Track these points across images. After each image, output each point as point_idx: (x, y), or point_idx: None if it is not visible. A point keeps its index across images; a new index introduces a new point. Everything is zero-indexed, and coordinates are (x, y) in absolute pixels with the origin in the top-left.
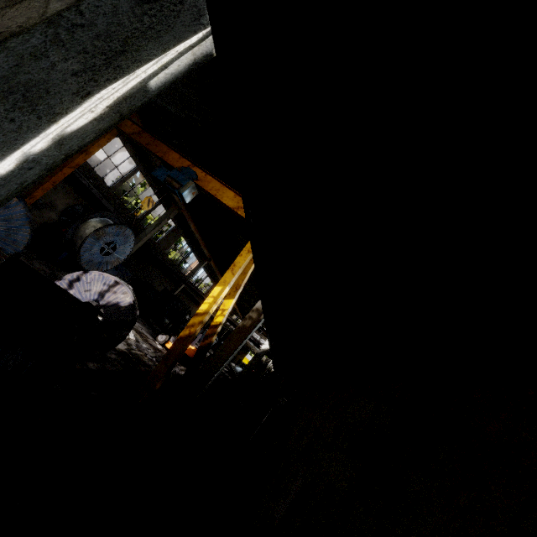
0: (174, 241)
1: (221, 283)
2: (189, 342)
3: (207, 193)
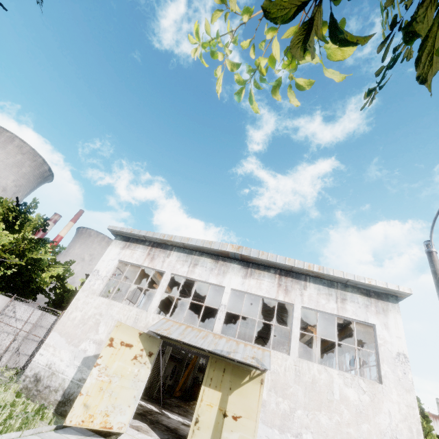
0: None
1: None
2: None
3: None
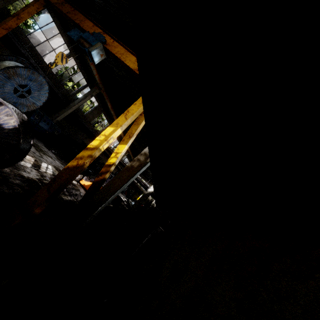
0: (97, 115)
1: (113, 124)
2: (76, 173)
3: (113, 55)
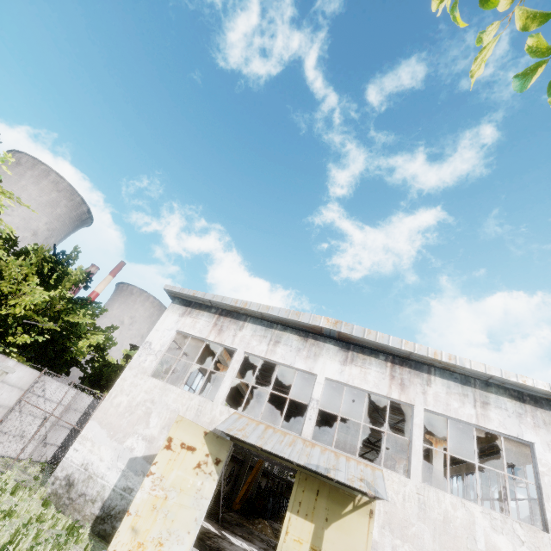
0: None
1: None
2: None
3: None
